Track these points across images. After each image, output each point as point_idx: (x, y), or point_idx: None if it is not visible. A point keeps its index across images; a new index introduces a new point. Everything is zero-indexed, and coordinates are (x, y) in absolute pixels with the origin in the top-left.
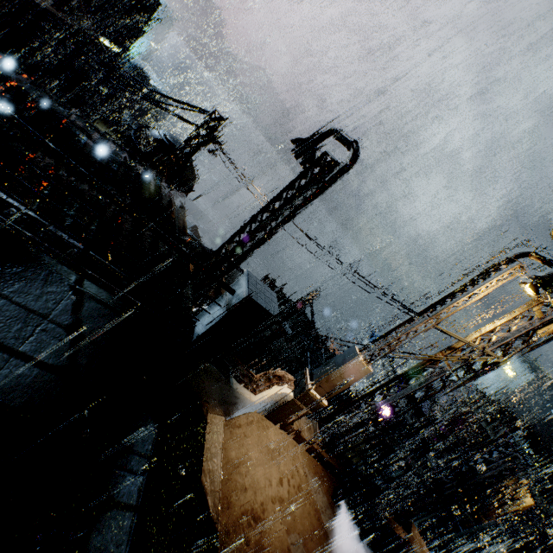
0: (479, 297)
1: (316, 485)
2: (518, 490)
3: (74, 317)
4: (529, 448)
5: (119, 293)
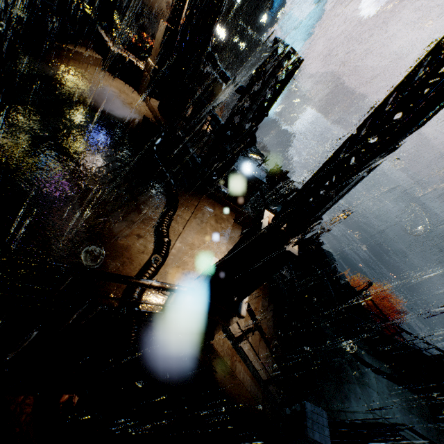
0: None
1: (138, 114)
2: None
3: None
4: None
5: None
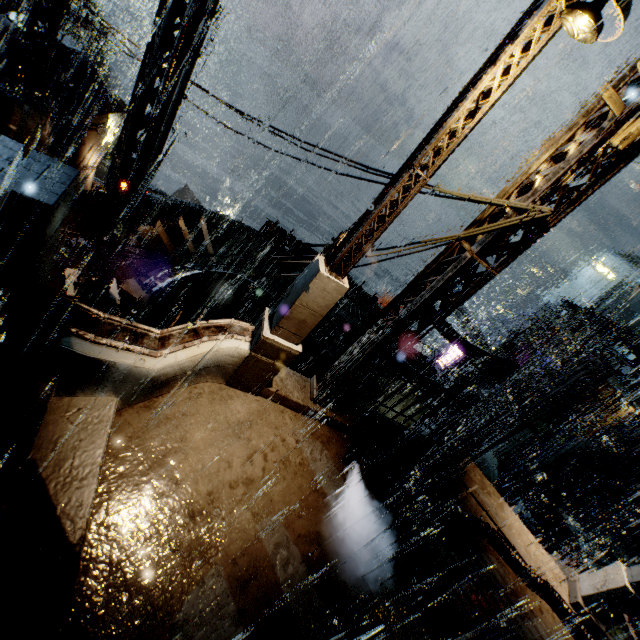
0: (494, 97)
1: (317, 451)
2: (617, 401)
3: None
4: (630, 355)
5: None
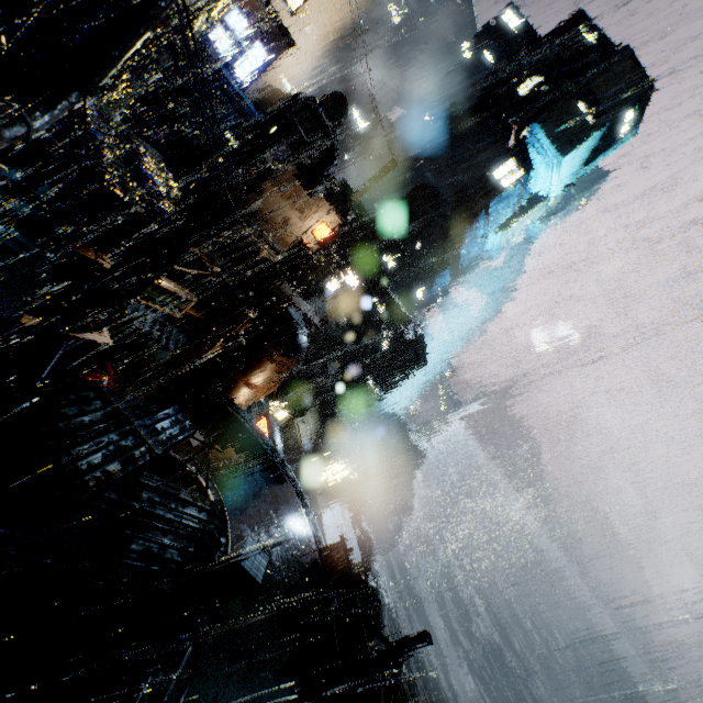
0: None
1: None
2: None
3: None
4: None
5: None
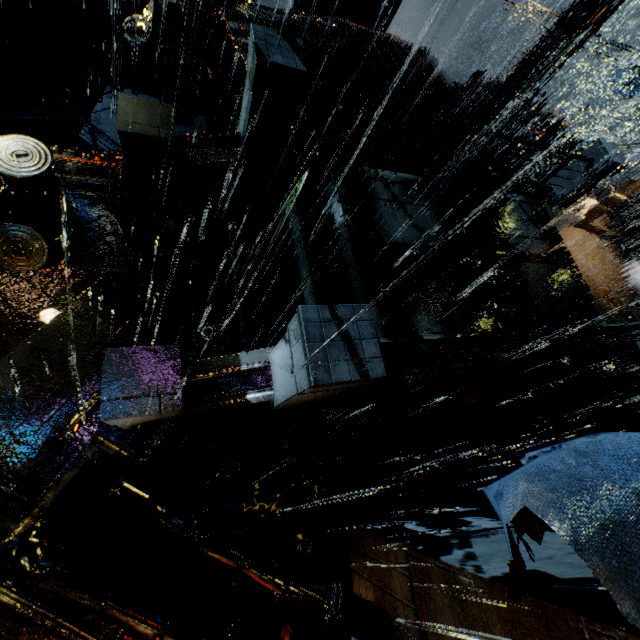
0: None
1: (611, 254)
2: None
3: (526, 215)
4: None
5: (524, 193)
